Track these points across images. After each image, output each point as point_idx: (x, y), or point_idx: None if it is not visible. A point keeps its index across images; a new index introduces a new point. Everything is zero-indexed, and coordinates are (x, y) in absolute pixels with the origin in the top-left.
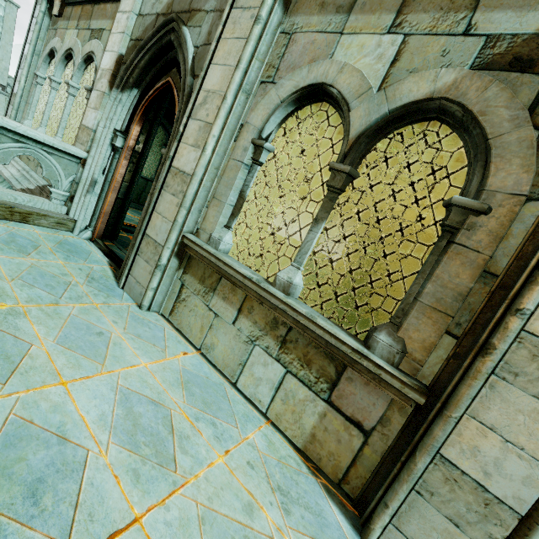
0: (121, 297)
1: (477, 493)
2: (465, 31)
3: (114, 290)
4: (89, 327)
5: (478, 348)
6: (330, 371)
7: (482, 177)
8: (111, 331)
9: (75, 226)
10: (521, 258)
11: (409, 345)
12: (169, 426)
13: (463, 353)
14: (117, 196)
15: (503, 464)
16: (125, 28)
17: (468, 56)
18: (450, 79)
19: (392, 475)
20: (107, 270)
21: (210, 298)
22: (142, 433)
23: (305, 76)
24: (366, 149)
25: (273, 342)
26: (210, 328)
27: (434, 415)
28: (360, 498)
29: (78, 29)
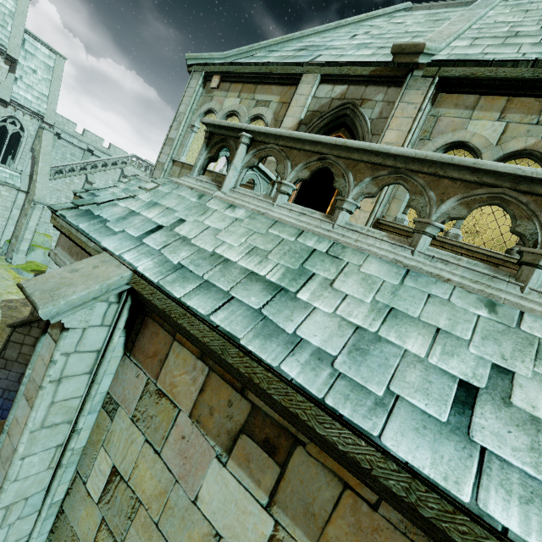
0: None
1: None
2: (536, 123)
3: None
4: None
5: None
6: None
7: None
8: None
9: None
10: None
11: None
12: None
13: None
14: None
15: None
16: (305, 104)
17: (539, 133)
18: (533, 142)
19: None
20: None
21: None
22: None
23: (450, 137)
24: None
25: None
26: None
27: None
28: None
29: (241, 99)
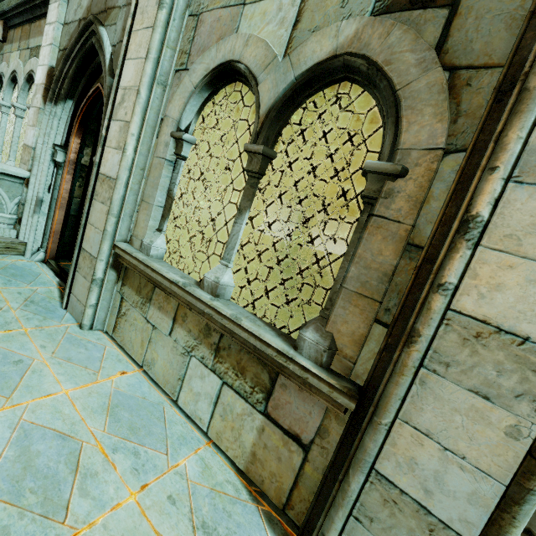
0: (61, 318)
1: (419, 517)
2: None
3: (54, 311)
4: (7, 355)
5: (407, 336)
6: (264, 379)
7: (394, 135)
8: (34, 357)
9: (26, 248)
10: (445, 222)
11: (339, 340)
12: (74, 463)
13: (395, 343)
14: (69, 213)
15: (444, 478)
16: (52, 39)
17: (368, 1)
18: (351, 31)
19: (332, 497)
20: (53, 291)
21: (147, 309)
22: (33, 477)
23: (214, 56)
24: (280, 125)
25: (207, 351)
26: (149, 342)
27: (368, 422)
28: (306, 525)
29: (20, 51)
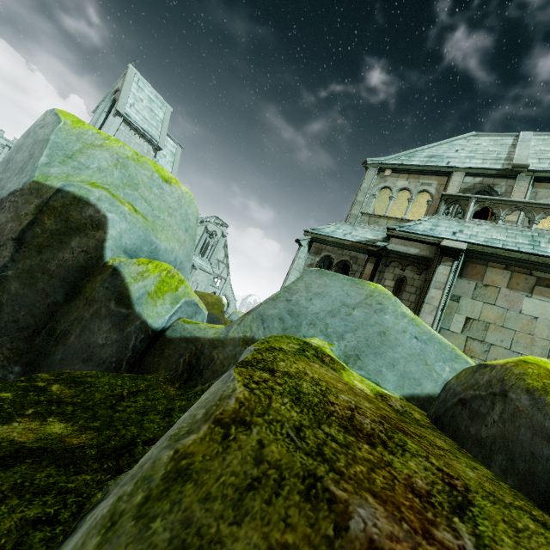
0: None
1: None
2: None
3: None
4: None
5: None
6: None
7: None
8: None
9: None
10: None
11: None
12: None
13: None
14: None
15: None
16: (459, 185)
17: None
18: None
19: None
20: None
21: None
22: None
23: (545, 200)
24: None
25: None
26: None
27: None
28: None
29: (409, 182)
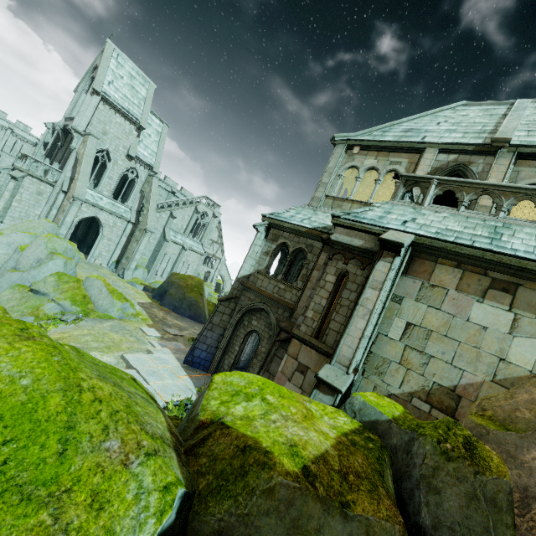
0: None
1: None
2: None
3: None
4: None
5: None
6: None
7: None
8: None
9: None
10: None
11: None
12: None
13: None
14: None
15: None
16: (430, 164)
17: None
18: None
19: None
20: None
21: None
22: None
23: (528, 181)
24: None
25: None
26: None
27: None
28: None
29: (377, 160)
